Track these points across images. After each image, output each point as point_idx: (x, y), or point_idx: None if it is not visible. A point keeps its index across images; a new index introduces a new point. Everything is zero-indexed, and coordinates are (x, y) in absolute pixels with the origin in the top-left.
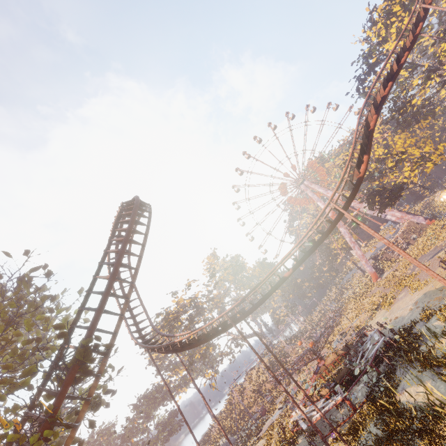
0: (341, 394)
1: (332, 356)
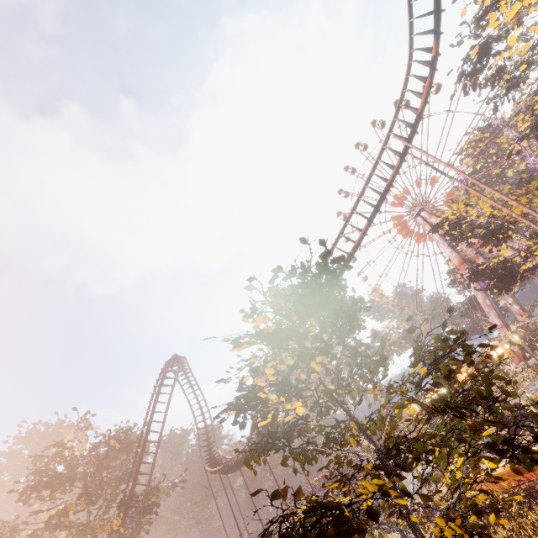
0: None
1: None
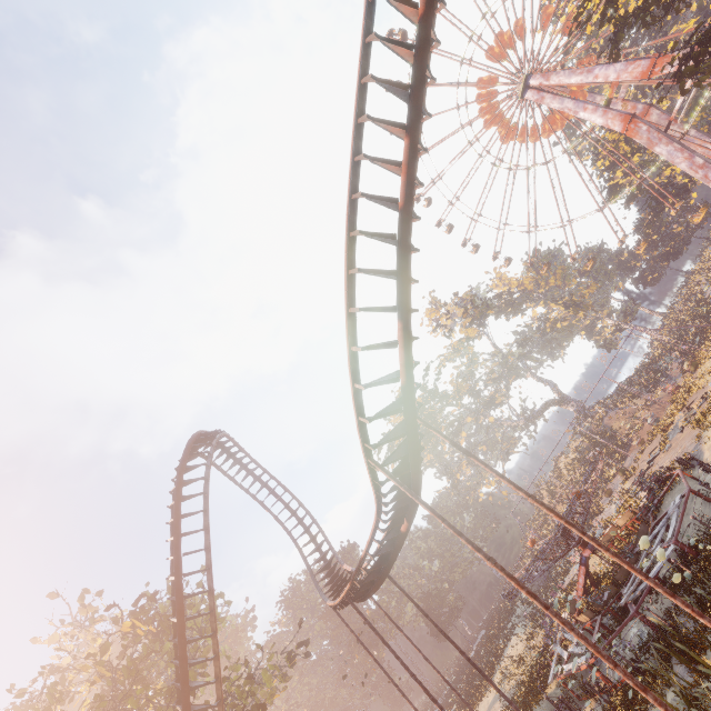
0: (590, 652)
1: (624, 514)
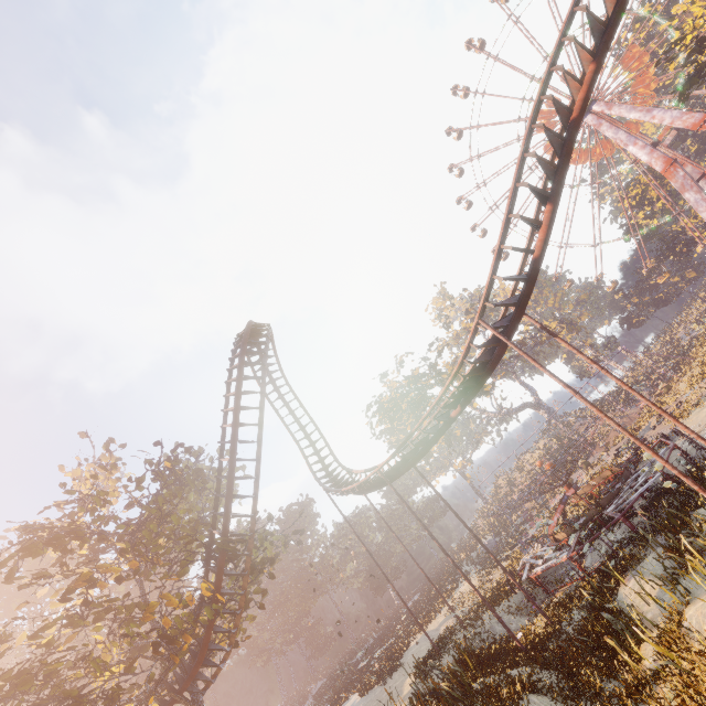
0: (571, 550)
1: (602, 473)
